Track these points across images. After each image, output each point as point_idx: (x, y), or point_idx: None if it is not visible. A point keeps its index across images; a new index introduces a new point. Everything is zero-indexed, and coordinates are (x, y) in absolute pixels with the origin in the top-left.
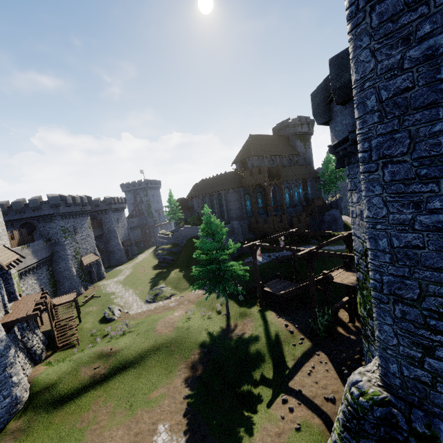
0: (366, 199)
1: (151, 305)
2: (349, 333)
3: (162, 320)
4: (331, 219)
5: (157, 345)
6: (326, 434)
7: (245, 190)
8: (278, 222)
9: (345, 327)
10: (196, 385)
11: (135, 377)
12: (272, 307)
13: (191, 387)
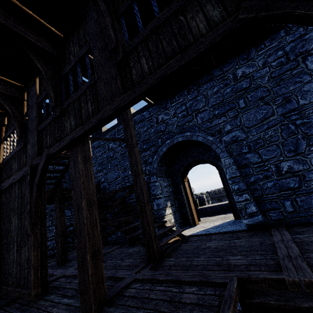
0: None
1: None
2: None
3: None
4: None
5: None
6: None
7: None
8: None
9: None
10: None
11: None
12: None
13: None
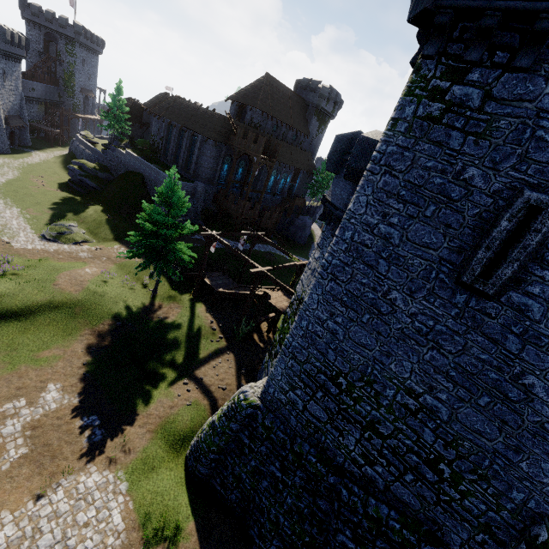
0: (311, 291)
1: (50, 245)
2: (260, 342)
3: (66, 272)
4: (302, 225)
5: (56, 302)
6: (209, 411)
7: (229, 149)
8: (249, 209)
9: (260, 336)
10: (99, 355)
11: (19, 331)
12: (205, 299)
13: (93, 355)
